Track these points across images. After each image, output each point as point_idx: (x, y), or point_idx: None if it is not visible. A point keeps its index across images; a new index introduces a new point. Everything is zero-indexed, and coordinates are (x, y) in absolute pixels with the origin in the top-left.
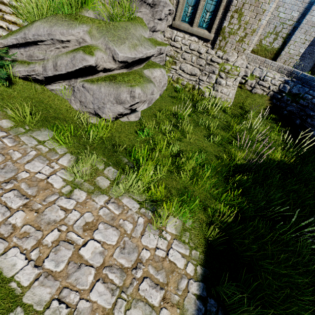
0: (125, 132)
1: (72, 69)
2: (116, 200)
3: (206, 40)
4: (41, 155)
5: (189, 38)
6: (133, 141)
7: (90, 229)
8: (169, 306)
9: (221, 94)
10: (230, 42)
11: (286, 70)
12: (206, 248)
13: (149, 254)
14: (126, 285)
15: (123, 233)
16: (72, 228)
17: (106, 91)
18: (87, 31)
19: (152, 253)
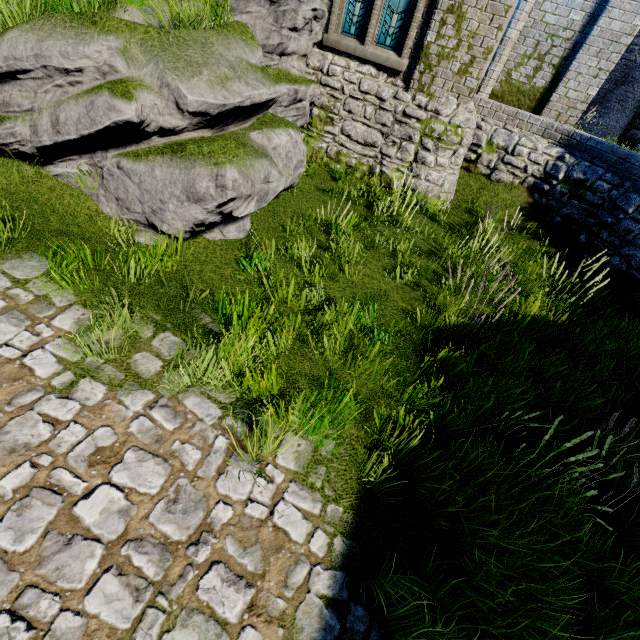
0: (214, 261)
1: (89, 129)
2: (172, 400)
3: (394, 71)
4: (15, 309)
5: (358, 69)
6: (230, 280)
7: (105, 461)
8: (262, 622)
9: (426, 183)
10: (441, 74)
11: (560, 132)
12: (361, 499)
13: (232, 513)
14: (170, 580)
15: (178, 470)
16: (63, 460)
17: (166, 176)
18: (119, 49)
19: (237, 510)
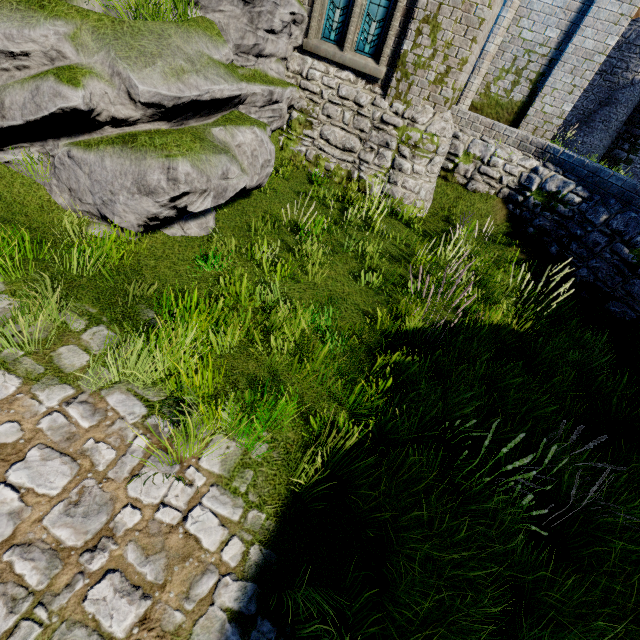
0: (171, 257)
1: (35, 115)
2: (94, 397)
3: (372, 78)
4: None
5: (337, 74)
6: (185, 277)
7: (4, 459)
8: (153, 637)
9: (403, 190)
10: (418, 83)
11: (534, 144)
12: (287, 505)
13: (139, 517)
14: (54, 589)
15: (87, 470)
16: None
17: (116, 167)
18: (68, 35)
19: (147, 515)
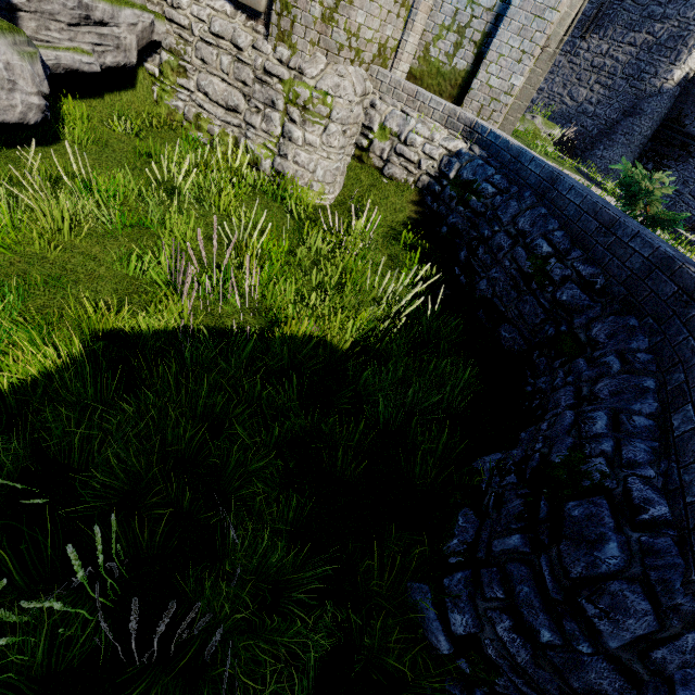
0: None
1: None
2: None
3: (254, 12)
4: None
5: (209, 3)
6: None
7: None
8: None
9: (295, 166)
10: (301, 19)
11: (462, 121)
12: None
13: None
14: None
15: None
16: None
17: None
18: None
19: None
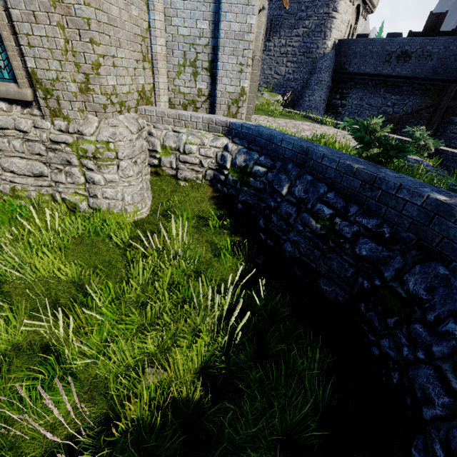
0: None
1: None
2: None
3: (26, 102)
4: None
5: None
6: None
7: None
8: None
9: (106, 201)
10: (63, 96)
11: (219, 124)
12: None
13: None
14: None
15: None
16: None
17: None
18: None
19: None
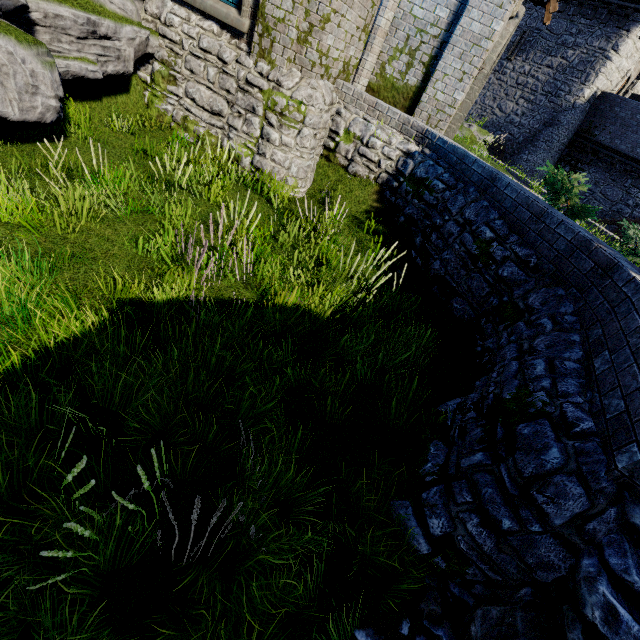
0: None
1: None
2: None
3: (238, 32)
4: None
5: (199, 23)
6: None
7: None
8: None
9: (272, 163)
10: (280, 40)
11: (415, 128)
12: None
13: None
14: None
15: None
16: None
17: None
18: None
19: None
